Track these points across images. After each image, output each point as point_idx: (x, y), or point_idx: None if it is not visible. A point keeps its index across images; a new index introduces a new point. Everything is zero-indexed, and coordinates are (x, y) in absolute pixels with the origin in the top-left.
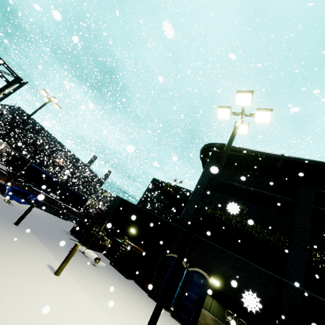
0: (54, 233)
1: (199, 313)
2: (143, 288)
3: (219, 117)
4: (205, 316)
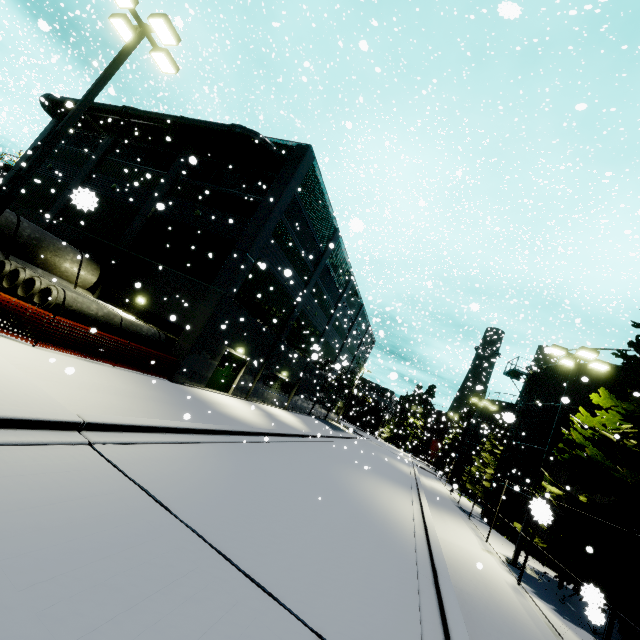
0: None
1: None
2: None
3: None
4: None
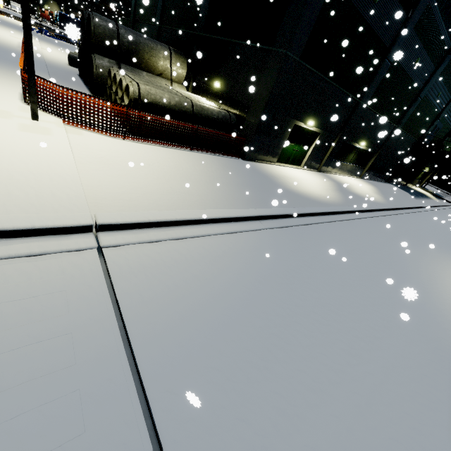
0: (65, 47)
1: None
2: None
3: None
4: None
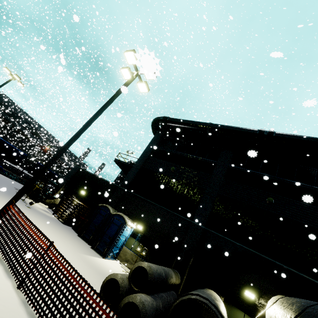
0: None
1: (113, 244)
2: (76, 231)
3: (125, 77)
4: (126, 253)
